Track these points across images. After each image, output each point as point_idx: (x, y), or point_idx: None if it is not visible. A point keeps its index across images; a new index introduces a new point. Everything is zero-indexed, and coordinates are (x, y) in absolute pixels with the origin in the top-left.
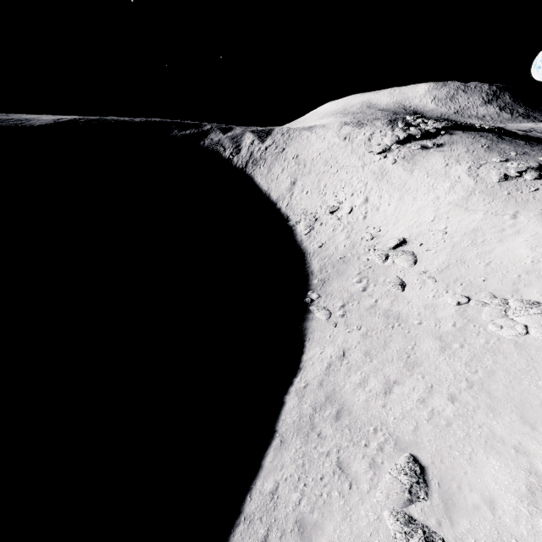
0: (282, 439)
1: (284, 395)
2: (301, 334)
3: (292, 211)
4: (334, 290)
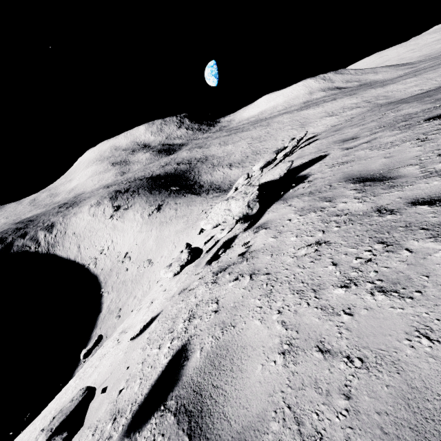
0: (97, 326)
1: (97, 319)
2: (100, 304)
3: (84, 260)
4: (109, 284)
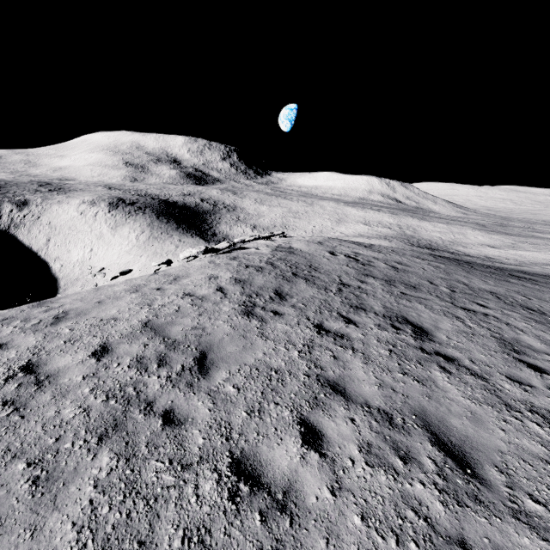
0: None
1: None
2: None
3: (49, 257)
4: (69, 292)
